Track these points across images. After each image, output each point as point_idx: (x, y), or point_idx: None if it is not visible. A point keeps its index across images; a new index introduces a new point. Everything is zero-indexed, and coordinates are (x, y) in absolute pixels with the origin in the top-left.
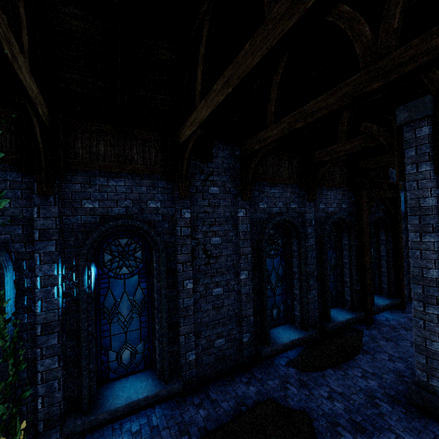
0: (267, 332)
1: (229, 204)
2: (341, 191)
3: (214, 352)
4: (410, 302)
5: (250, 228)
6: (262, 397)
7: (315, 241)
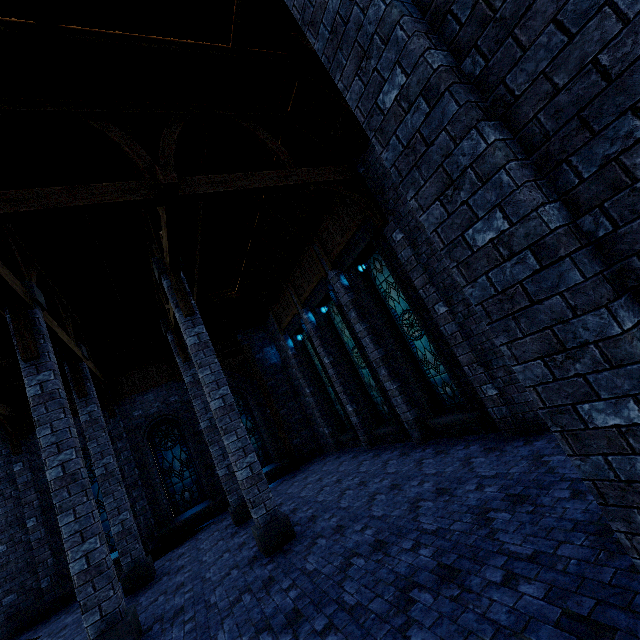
0: (68, 568)
1: (2, 465)
2: (164, 386)
3: (4, 611)
4: (321, 454)
5: (35, 475)
6: (27, 637)
7: (135, 450)
